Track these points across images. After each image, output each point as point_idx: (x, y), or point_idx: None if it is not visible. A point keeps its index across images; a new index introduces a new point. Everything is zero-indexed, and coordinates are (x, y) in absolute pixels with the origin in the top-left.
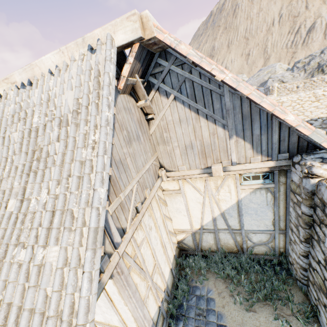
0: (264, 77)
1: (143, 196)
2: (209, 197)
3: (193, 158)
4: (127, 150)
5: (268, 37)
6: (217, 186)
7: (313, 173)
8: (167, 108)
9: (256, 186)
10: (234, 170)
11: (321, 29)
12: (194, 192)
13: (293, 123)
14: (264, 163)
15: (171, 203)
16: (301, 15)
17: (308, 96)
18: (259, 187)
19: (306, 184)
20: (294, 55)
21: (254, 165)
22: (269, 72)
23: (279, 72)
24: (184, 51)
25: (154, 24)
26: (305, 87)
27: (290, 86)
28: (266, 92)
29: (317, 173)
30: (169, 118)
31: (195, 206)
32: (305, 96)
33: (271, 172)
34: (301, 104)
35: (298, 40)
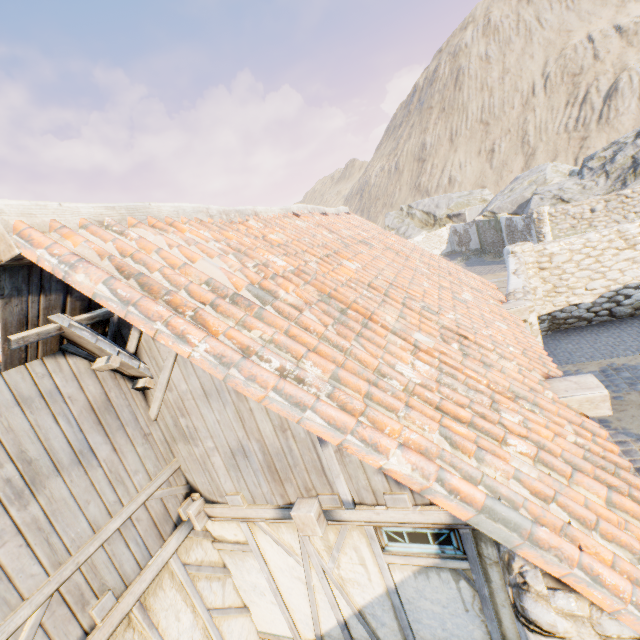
0: (525, 192)
1: (80, 628)
2: (317, 571)
3: (254, 478)
4: (11, 521)
5: (527, 116)
6: (331, 546)
7: (529, 616)
8: (172, 366)
9: (423, 561)
10: (353, 520)
11: (632, 91)
12: (283, 553)
13: (410, 482)
14: (423, 511)
15: (239, 570)
16: (587, 71)
17: (608, 239)
18: (433, 565)
19: (522, 636)
20: (584, 143)
21: (399, 513)
22: (533, 183)
23: (554, 180)
24: (86, 287)
25: (16, 226)
26: (610, 209)
27: (577, 209)
28: (527, 224)
29: (538, 621)
30: (182, 387)
31: (292, 586)
32: (601, 239)
33: (453, 530)
34: (594, 257)
35: (587, 115)
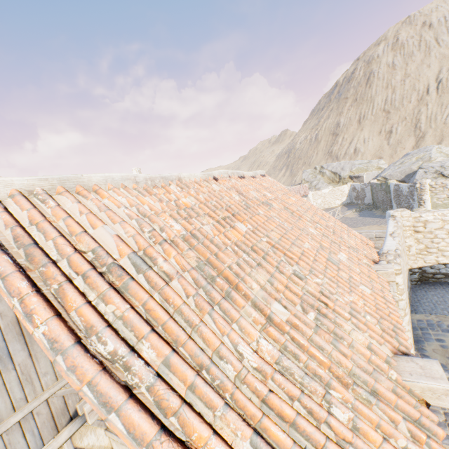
0: (412, 166)
1: None
2: None
3: None
4: None
5: (420, 109)
6: None
7: None
8: None
9: None
10: None
11: None
12: None
13: None
14: None
15: None
16: None
17: None
18: None
19: None
20: None
21: None
22: (420, 159)
23: (437, 159)
24: None
25: None
26: None
27: None
28: (411, 191)
29: None
30: None
31: None
32: None
33: None
34: None
35: None
